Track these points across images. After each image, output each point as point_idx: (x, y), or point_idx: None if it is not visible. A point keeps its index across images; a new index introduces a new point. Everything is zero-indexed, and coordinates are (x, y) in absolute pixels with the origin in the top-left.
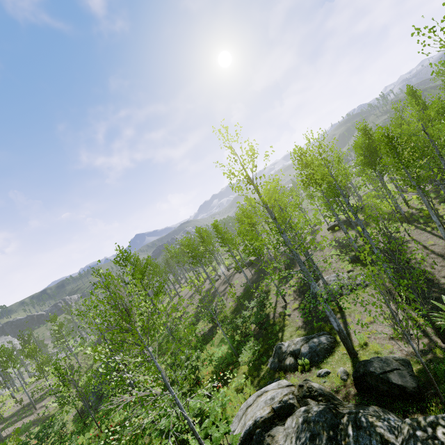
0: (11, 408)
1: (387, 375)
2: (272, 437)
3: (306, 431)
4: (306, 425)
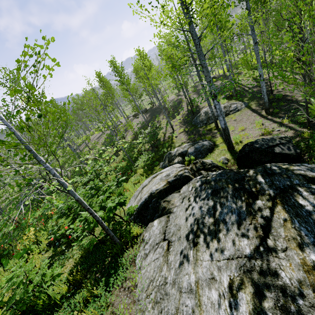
0: None
1: (272, 148)
2: (168, 201)
3: (207, 189)
4: (206, 185)
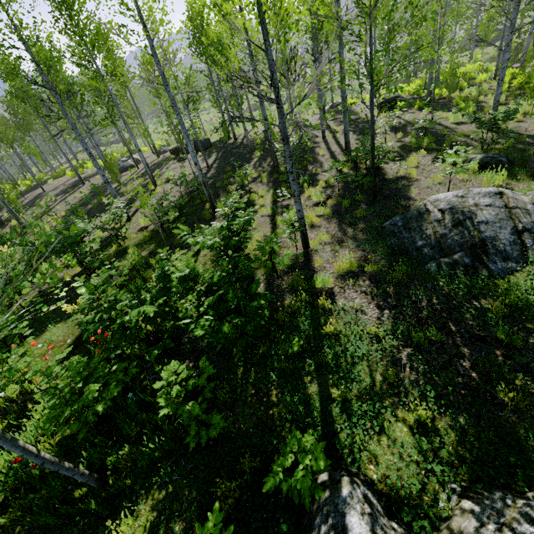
0: None
1: None
2: None
3: None
4: None
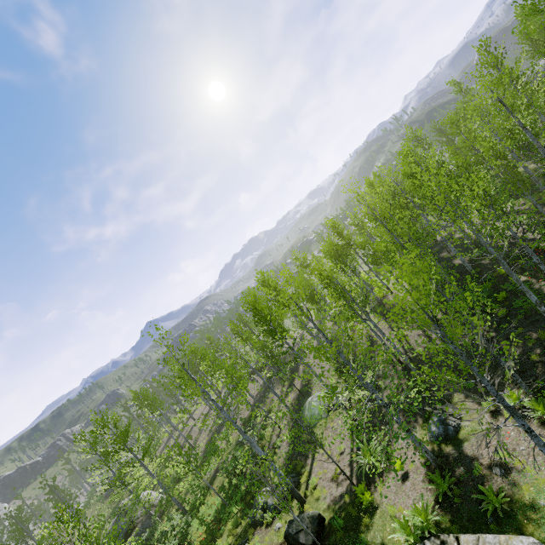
0: None
1: (299, 534)
2: None
3: None
4: None
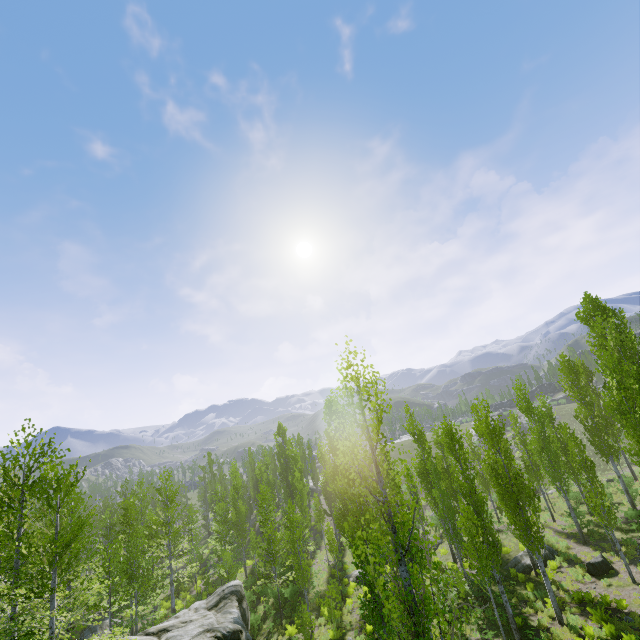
0: None
1: None
2: None
3: None
4: None
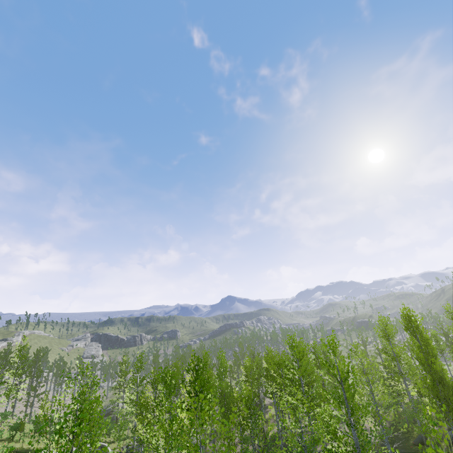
0: (69, 401)
1: None
2: None
3: None
4: None
